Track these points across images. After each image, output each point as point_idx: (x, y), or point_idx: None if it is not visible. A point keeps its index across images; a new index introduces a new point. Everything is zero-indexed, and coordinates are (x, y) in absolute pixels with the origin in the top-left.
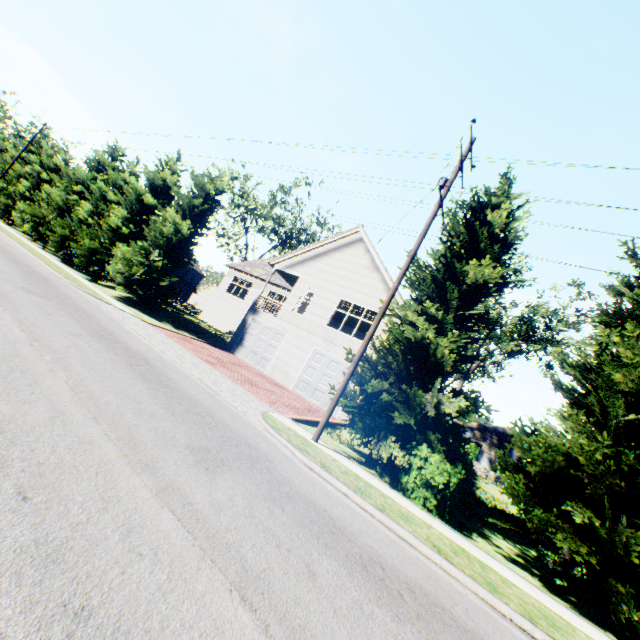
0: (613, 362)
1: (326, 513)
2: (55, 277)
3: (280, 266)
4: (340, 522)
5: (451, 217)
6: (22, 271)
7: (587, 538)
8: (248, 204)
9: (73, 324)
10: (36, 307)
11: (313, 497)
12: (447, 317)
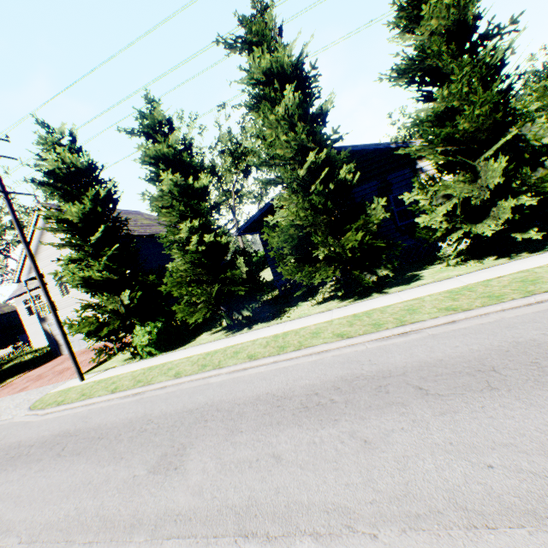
0: (169, 207)
1: (18, 443)
2: None
3: (25, 277)
4: (27, 440)
5: (34, 184)
6: None
7: (212, 303)
8: None
9: None
10: None
11: (18, 439)
12: (92, 249)
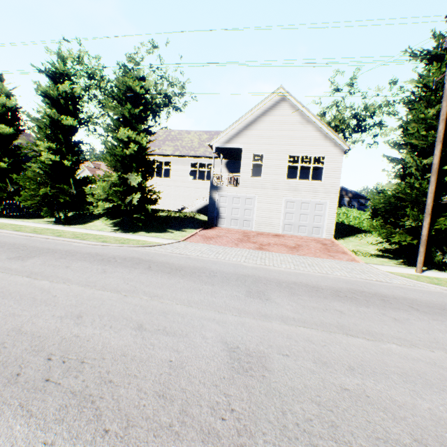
0: None
1: None
2: (114, 249)
3: (218, 144)
4: None
5: (435, 71)
6: (152, 271)
7: None
8: (105, 85)
9: (344, 306)
10: (333, 315)
11: None
12: None
